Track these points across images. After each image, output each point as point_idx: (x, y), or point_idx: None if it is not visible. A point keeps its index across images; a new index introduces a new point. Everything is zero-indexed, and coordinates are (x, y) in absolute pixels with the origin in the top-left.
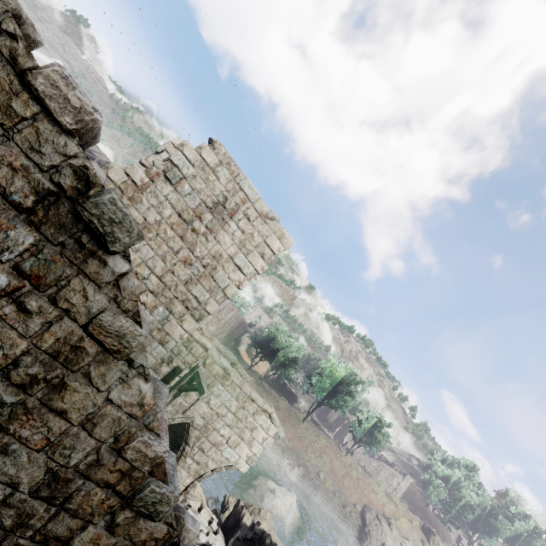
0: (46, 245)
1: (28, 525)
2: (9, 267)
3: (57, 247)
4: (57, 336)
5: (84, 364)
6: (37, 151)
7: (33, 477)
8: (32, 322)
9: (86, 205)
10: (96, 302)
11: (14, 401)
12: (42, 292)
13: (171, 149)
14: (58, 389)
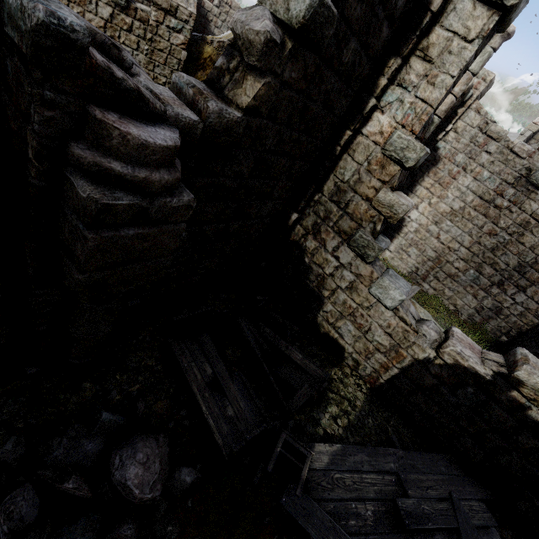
0: (517, 192)
1: (511, 279)
2: (507, 200)
3: (520, 192)
4: (521, 219)
5: (530, 227)
6: (514, 167)
7: (513, 263)
8: (513, 215)
9: (531, 177)
10: (534, 207)
11: (508, 239)
12: (516, 206)
13: (533, 128)
14: (521, 235)
